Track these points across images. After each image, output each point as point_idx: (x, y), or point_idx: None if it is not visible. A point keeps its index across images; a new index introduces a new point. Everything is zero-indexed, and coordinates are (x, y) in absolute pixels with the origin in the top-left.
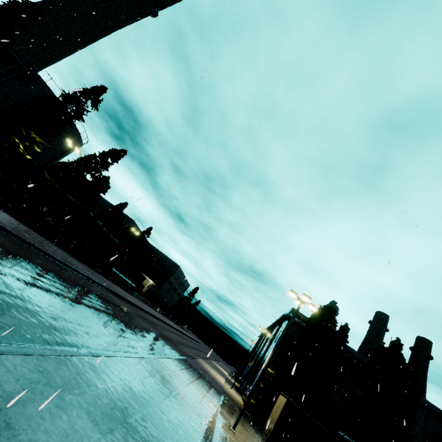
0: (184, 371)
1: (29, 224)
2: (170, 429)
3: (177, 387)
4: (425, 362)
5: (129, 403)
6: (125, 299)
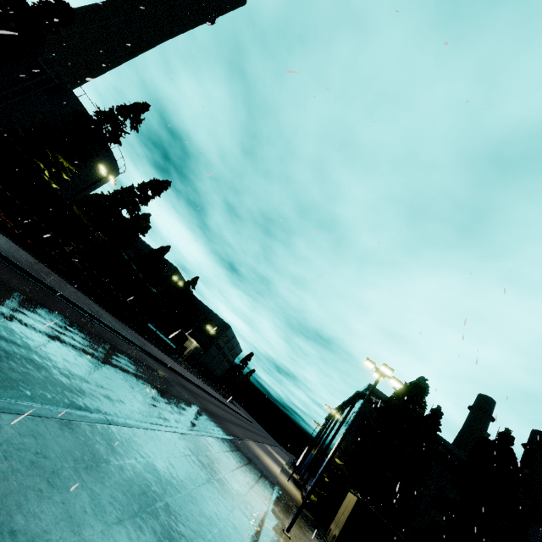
0: (229, 454)
1: (50, 265)
2: (201, 525)
3: (217, 472)
4: None
5: (150, 487)
6: (161, 362)
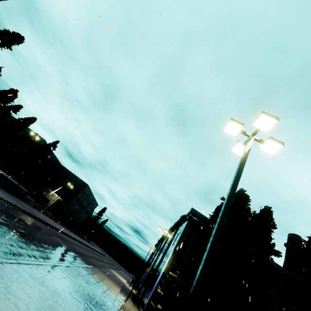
0: None
1: None
2: None
3: None
4: None
5: None
6: None
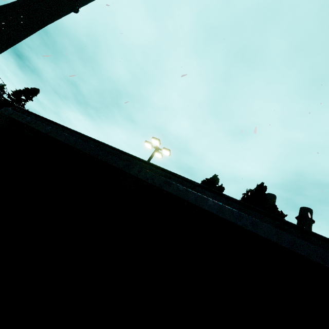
0: None
1: None
2: None
3: None
4: (309, 225)
5: None
6: None
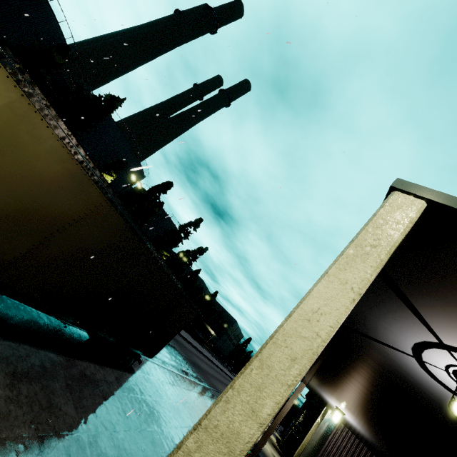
0: None
1: None
2: None
3: None
4: None
5: None
6: (204, 354)
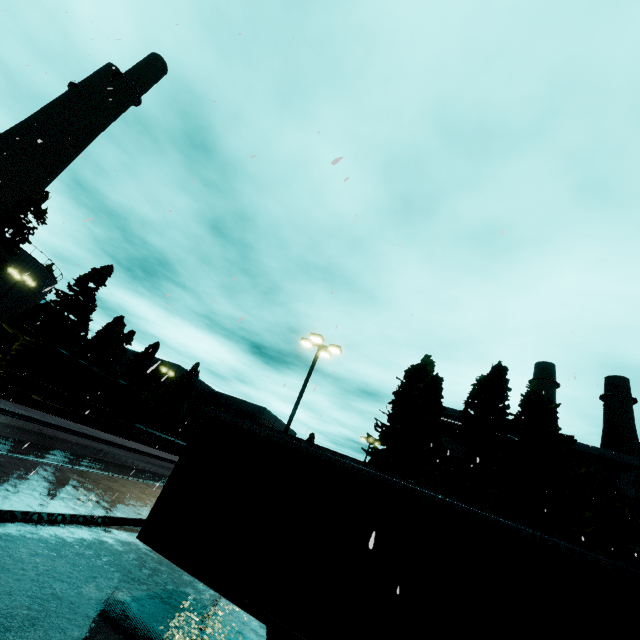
0: None
1: None
2: None
3: (124, 492)
4: (626, 409)
5: None
6: (149, 454)
